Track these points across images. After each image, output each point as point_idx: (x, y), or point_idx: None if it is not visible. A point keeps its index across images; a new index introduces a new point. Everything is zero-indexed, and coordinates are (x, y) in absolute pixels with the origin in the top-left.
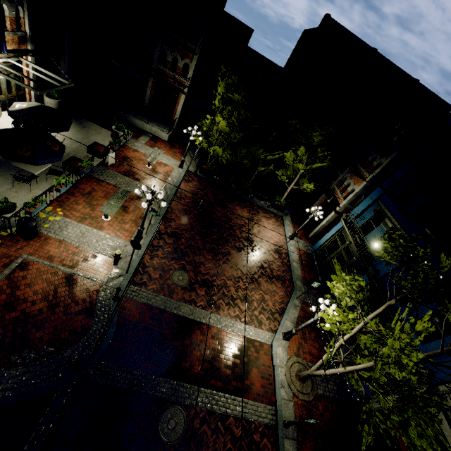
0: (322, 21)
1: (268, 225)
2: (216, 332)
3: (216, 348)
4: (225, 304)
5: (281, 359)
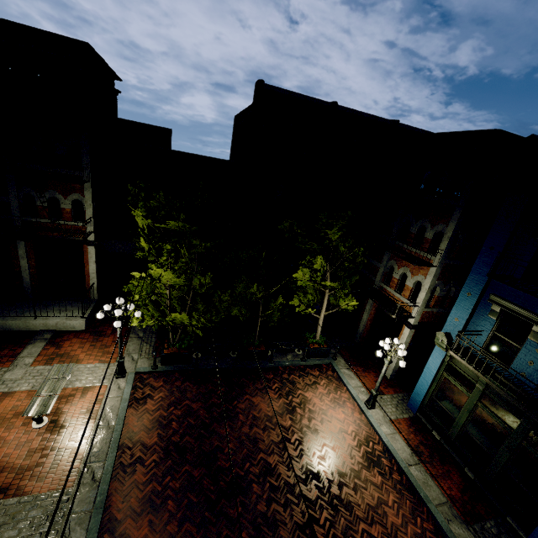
0: (256, 90)
1: (323, 402)
2: None
3: None
4: None
5: None
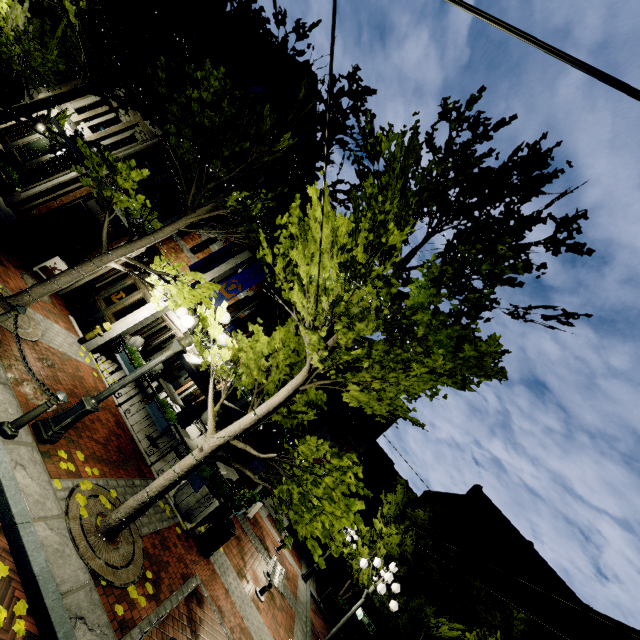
0: (473, 488)
1: None
2: None
3: None
4: None
5: None
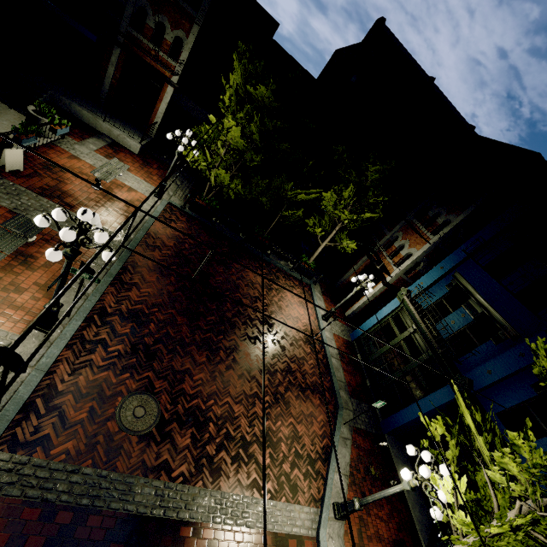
0: (374, 26)
1: (293, 298)
2: (213, 539)
3: None
4: (230, 461)
5: None
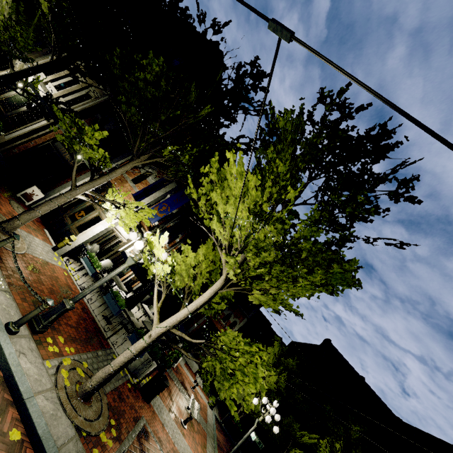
0: (325, 341)
1: None
2: None
3: None
4: None
5: None
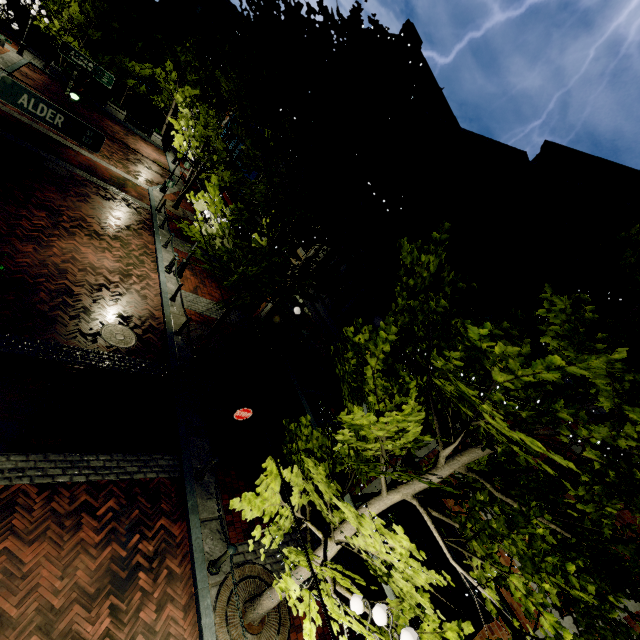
0: None
1: (148, 148)
2: (92, 160)
3: (93, 165)
4: (99, 155)
5: (157, 196)
